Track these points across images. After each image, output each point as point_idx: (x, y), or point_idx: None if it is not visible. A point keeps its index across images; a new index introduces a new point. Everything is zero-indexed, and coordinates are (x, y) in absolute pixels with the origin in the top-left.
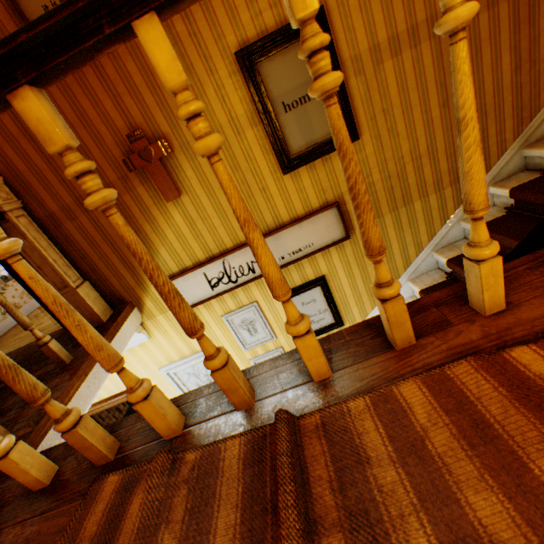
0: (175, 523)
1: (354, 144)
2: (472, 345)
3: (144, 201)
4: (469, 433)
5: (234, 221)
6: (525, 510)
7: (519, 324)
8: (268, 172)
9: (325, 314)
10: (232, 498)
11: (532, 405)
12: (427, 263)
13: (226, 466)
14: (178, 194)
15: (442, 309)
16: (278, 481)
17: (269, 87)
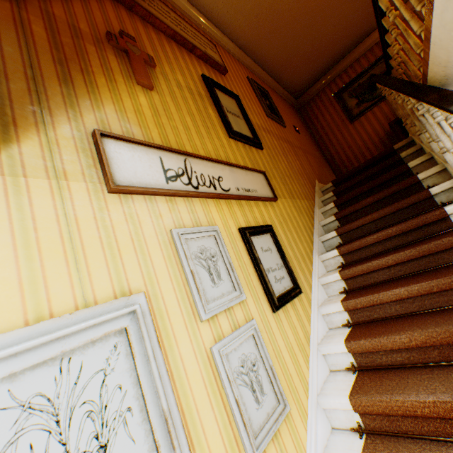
0: None
1: (260, 151)
2: None
3: (111, 64)
4: None
5: (195, 139)
6: None
7: None
8: (220, 129)
9: (283, 271)
10: None
11: None
12: (320, 246)
13: None
14: (152, 84)
15: None
16: None
17: (219, 98)
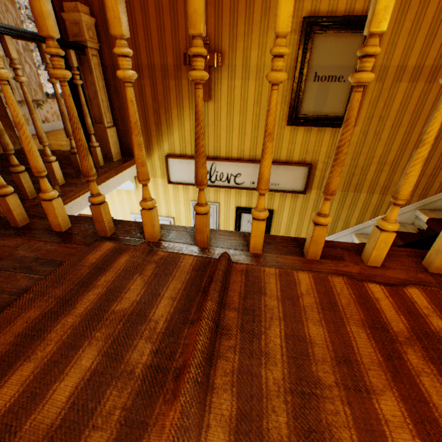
0: (145, 276)
1: None
2: (349, 274)
3: (183, 91)
4: (324, 304)
5: (235, 139)
6: (333, 338)
7: (382, 276)
8: (277, 117)
9: None
10: (181, 279)
11: (364, 307)
12: (345, 239)
13: (182, 265)
14: (208, 99)
15: (343, 252)
16: (213, 280)
17: (313, 56)
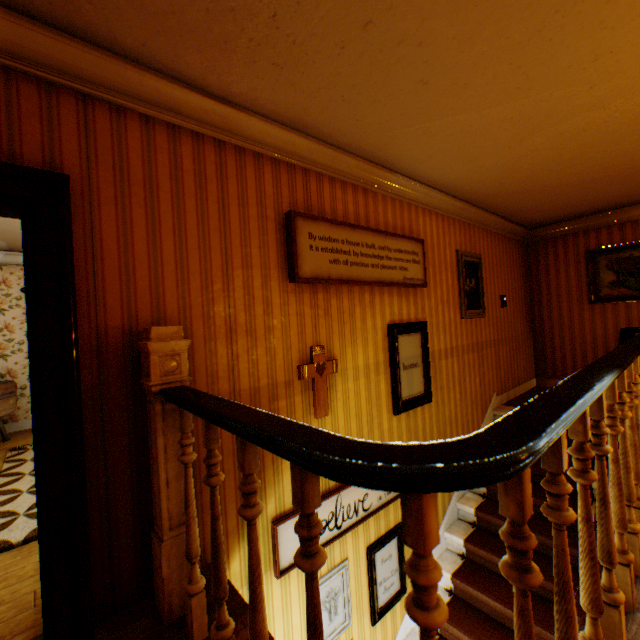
0: None
1: (427, 403)
2: None
3: (296, 410)
4: None
5: None
6: None
7: None
8: (385, 409)
9: (395, 575)
10: None
11: None
12: (453, 513)
13: None
14: (328, 411)
15: None
16: None
17: (399, 350)
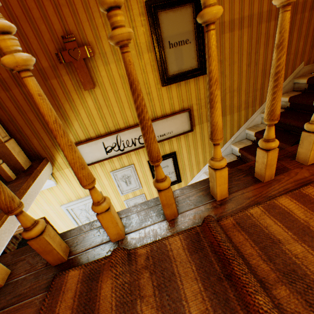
0: (148, 297)
1: (203, 76)
2: (307, 179)
3: (67, 86)
4: None
5: (127, 111)
6: None
7: None
8: (153, 83)
9: (172, 174)
10: (190, 274)
11: None
12: (227, 150)
13: (175, 254)
14: (93, 86)
15: (280, 162)
16: (228, 258)
17: (163, 29)
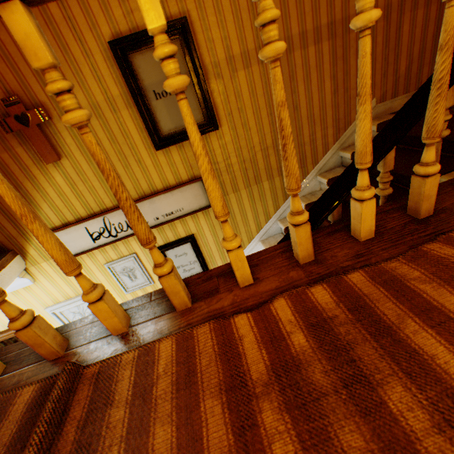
0: None
1: (215, 132)
2: (222, 310)
3: (24, 160)
4: (182, 380)
5: None
6: (182, 437)
7: (255, 295)
8: (143, 146)
9: (195, 264)
10: (5, 438)
11: (226, 358)
12: (274, 229)
13: (14, 410)
14: (57, 157)
15: (220, 280)
16: (37, 423)
17: (142, 76)
